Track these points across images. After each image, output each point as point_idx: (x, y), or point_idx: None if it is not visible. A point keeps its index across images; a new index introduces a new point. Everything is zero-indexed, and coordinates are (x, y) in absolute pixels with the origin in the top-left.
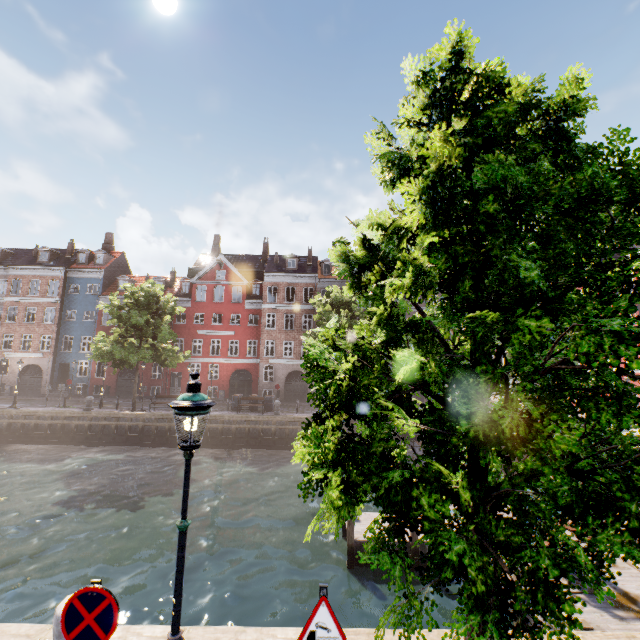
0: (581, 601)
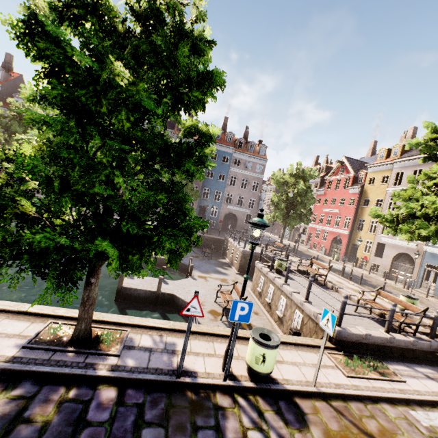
0: (223, 324)
